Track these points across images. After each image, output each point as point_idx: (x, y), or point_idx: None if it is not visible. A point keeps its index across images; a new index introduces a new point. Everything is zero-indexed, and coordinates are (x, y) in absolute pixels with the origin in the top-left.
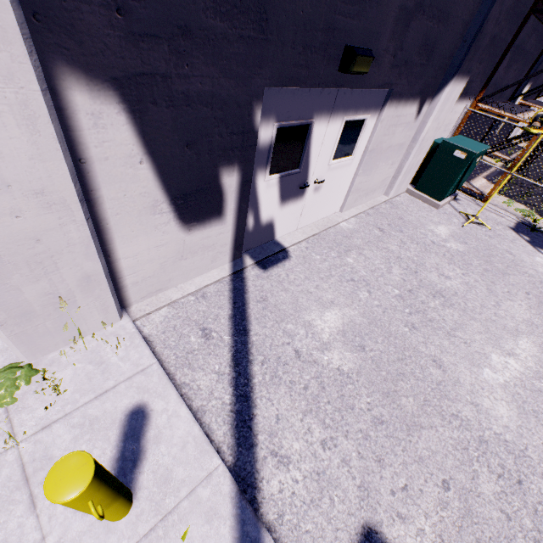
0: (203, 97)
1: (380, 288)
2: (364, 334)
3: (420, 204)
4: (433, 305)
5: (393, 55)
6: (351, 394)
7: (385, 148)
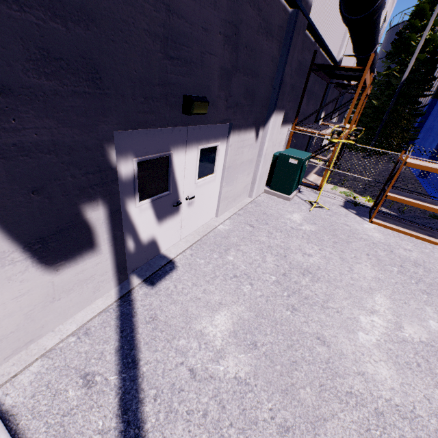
0: (42, 146)
1: (259, 277)
2: (254, 329)
3: (276, 199)
4: (305, 282)
5: (225, 100)
6: (252, 405)
7: (239, 164)
